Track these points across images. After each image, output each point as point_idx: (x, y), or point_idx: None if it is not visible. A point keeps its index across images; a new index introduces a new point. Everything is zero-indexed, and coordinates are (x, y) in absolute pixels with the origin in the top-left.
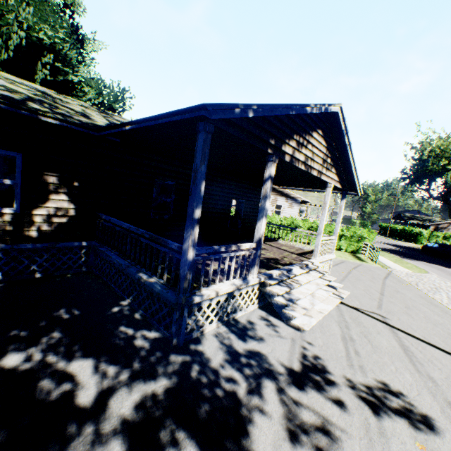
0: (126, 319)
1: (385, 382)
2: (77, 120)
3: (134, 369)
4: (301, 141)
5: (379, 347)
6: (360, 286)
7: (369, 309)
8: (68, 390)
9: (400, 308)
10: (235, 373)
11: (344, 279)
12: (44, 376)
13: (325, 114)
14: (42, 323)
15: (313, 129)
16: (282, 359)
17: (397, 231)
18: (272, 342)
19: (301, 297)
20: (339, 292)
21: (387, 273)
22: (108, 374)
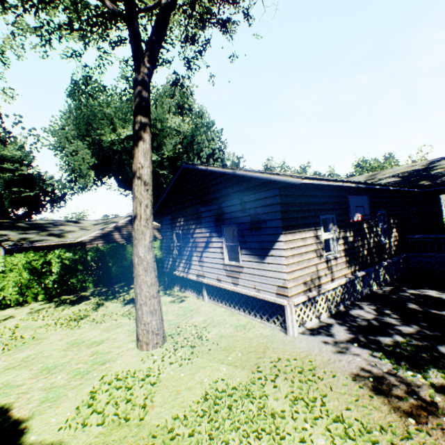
0: None
1: None
2: None
3: None
4: None
5: None
6: None
7: None
8: None
9: None
10: None
11: None
12: None
13: None
14: None
15: None
16: None
17: None
18: None
19: None
20: None
21: None
22: None
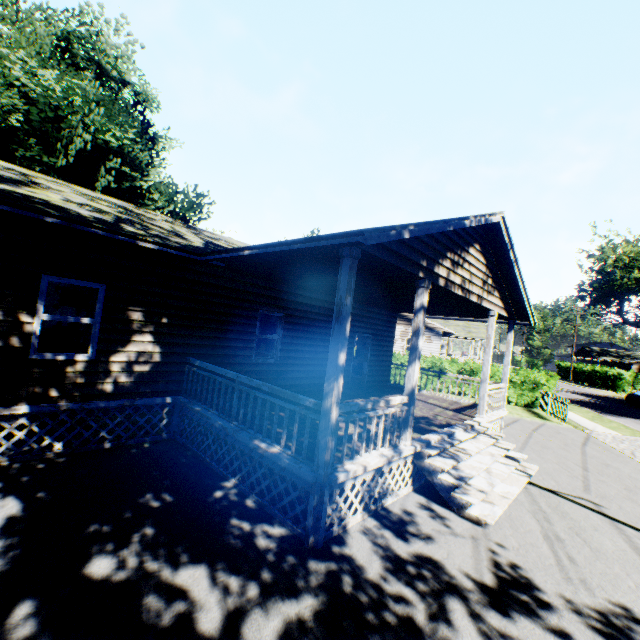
0: (236, 508)
1: (625, 606)
2: (176, 242)
3: (264, 582)
4: (456, 260)
5: (602, 551)
6: (550, 457)
7: (572, 492)
8: (182, 611)
9: (618, 490)
10: (404, 589)
11: (524, 446)
12: (147, 591)
13: (481, 224)
14: (127, 514)
15: (469, 243)
16: (466, 567)
17: (584, 373)
18: (445, 543)
19: (475, 473)
20: (523, 467)
21: (584, 436)
22: (230, 588)
